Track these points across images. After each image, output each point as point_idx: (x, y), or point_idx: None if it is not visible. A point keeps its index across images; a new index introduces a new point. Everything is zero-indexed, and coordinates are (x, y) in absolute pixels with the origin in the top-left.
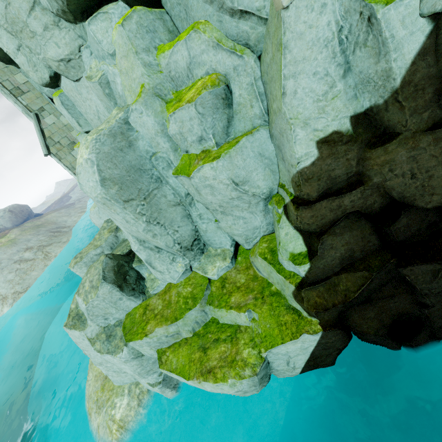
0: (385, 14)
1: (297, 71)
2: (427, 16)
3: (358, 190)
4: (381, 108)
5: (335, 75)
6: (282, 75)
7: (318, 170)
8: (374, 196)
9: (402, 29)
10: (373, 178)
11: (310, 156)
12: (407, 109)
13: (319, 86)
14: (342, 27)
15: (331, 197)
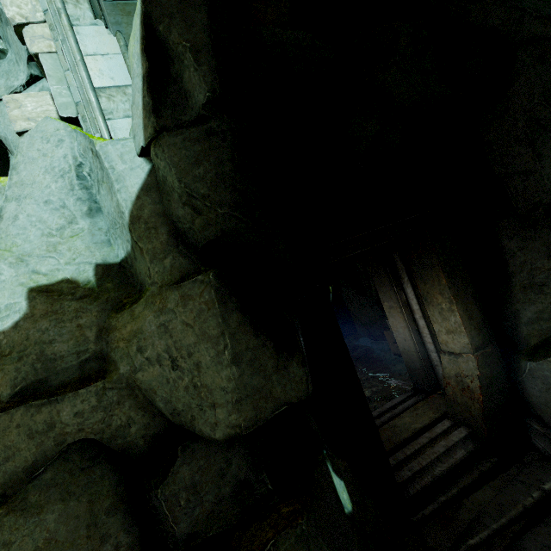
0: (104, 147)
1: (23, 194)
2: (140, 154)
3: (93, 389)
4: (133, 257)
5: (77, 210)
6: (4, 196)
7: (22, 338)
8: (127, 406)
9: (122, 163)
10: (119, 365)
11: (14, 311)
12: (146, 252)
13: (53, 218)
14: (83, 164)
15: (37, 399)
